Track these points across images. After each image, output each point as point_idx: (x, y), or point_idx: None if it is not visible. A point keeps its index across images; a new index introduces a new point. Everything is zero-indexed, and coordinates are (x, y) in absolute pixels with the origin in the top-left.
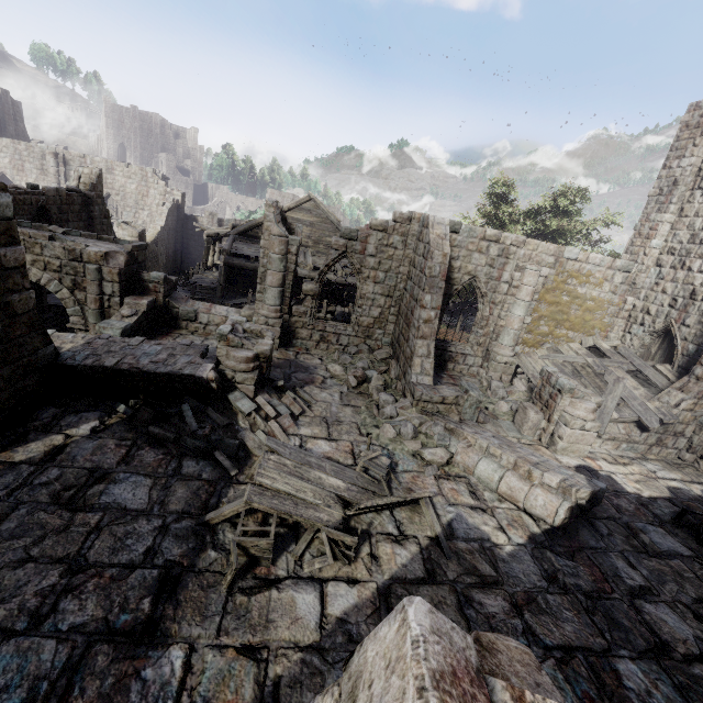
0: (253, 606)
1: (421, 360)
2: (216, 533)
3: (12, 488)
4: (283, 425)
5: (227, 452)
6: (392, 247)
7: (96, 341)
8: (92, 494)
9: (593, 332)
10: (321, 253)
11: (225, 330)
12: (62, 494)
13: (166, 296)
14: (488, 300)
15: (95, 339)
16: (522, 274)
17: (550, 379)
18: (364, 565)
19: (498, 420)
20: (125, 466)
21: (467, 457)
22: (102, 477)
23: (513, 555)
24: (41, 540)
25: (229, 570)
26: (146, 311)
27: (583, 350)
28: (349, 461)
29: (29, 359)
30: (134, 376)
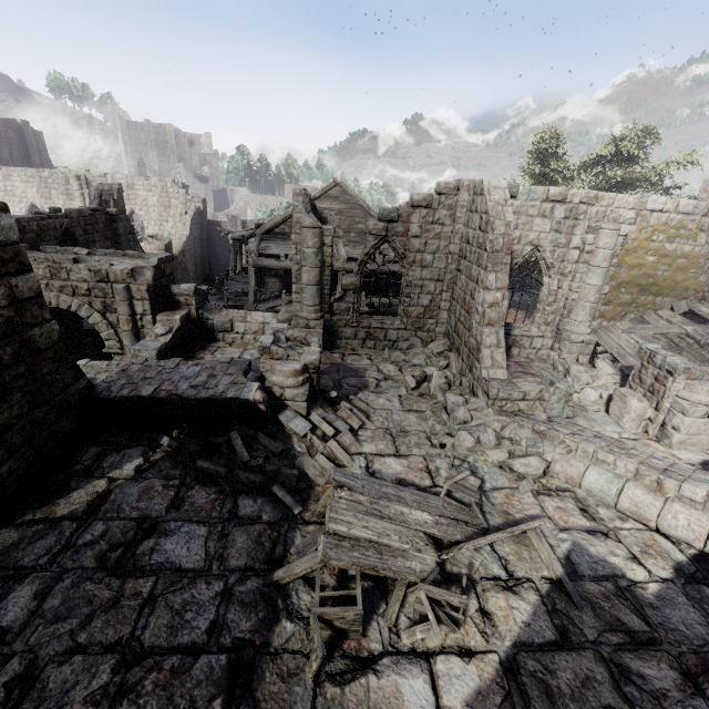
0: (349, 702)
1: (490, 351)
2: (289, 595)
3: (54, 552)
4: (344, 444)
5: (286, 484)
6: (439, 224)
7: (130, 367)
8: (142, 553)
9: (687, 294)
10: (353, 242)
11: (267, 341)
12: (108, 556)
13: (198, 308)
14: (555, 271)
15: (129, 366)
16: (596, 235)
17: (654, 358)
18: (475, 627)
19: (588, 411)
20: (175, 512)
21: (569, 466)
22: (151, 529)
23: (662, 597)
24: (88, 622)
25: (312, 655)
26: (180, 327)
27: (677, 318)
28: (427, 482)
29: (61, 398)
30: (174, 404)
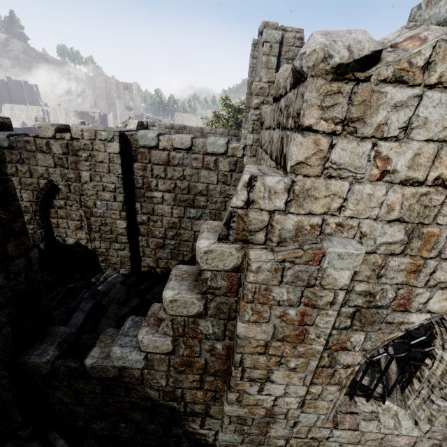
0: None
1: None
2: None
3: None
4: None
5: None
6: None
7: None
8: None
9: None
10: None
11: None
12: None
13: None
14: None
15: None
16: None
17: None
18: None
19: None
20: None
21: None
22: None
23: None
24: None
25: None
26: None
27: None
28: None
29: None
30: None
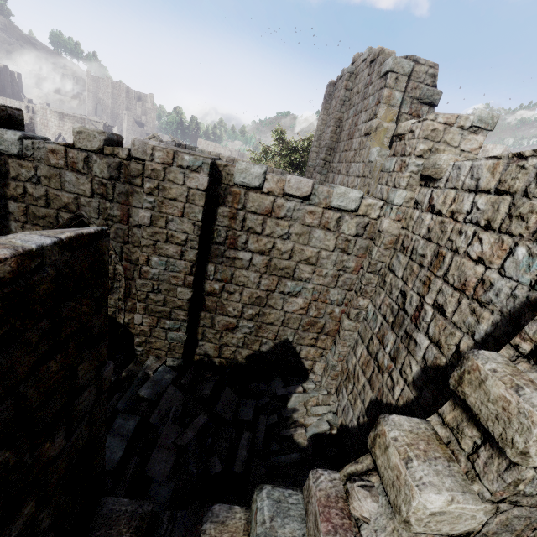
0: None
1: None
2: None
3: None
4: None
5: None
6: None
7: None
8: None
9: None
10: None
11: None
12: None
13: None
14: None
15: None
16: None
17: None
18: None
19: None
20: None
21: None
22: None
23: None
24: None
25: None
26: None
27: None
28: None
29: None
30: None
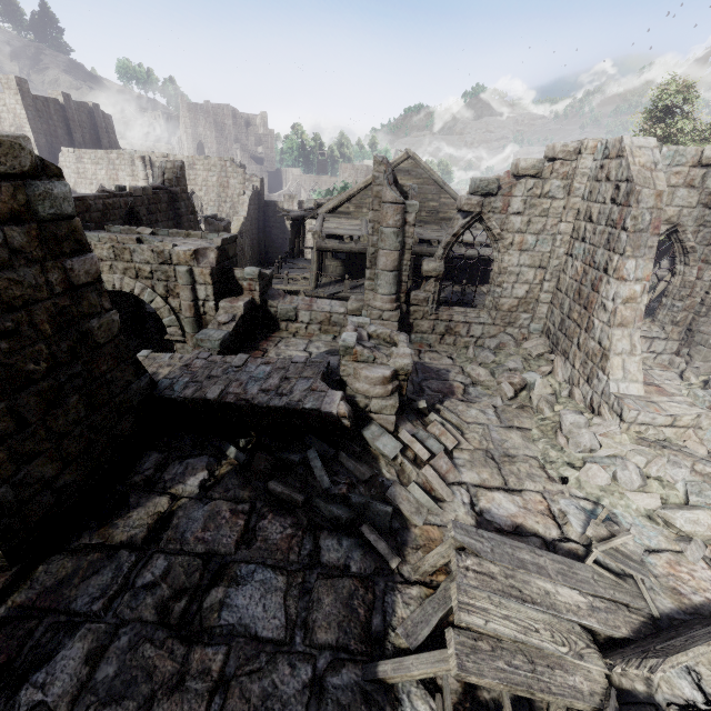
0: None
1: (621, 359)
2: (399, 699)
3: (110, 594)
4: (440, 470)
5: (377, 523)
6: (548, 197)
7: (194, 362)
8: (210, 608)
9: None
10: (423, 222)
11: (350, 340)
12: (170, 608)
13: (262, 294)
14: (696, 258)
15: (192, 360)
16: None
17: None
18: None
19: None
20: (246, 550)
21: None
22: (219, 572)
23: None
24: (146, 710)
25: None
26: (243, 314)
27: None
28: (554, 533)
29: (121, 398)
30: (242, 410)
